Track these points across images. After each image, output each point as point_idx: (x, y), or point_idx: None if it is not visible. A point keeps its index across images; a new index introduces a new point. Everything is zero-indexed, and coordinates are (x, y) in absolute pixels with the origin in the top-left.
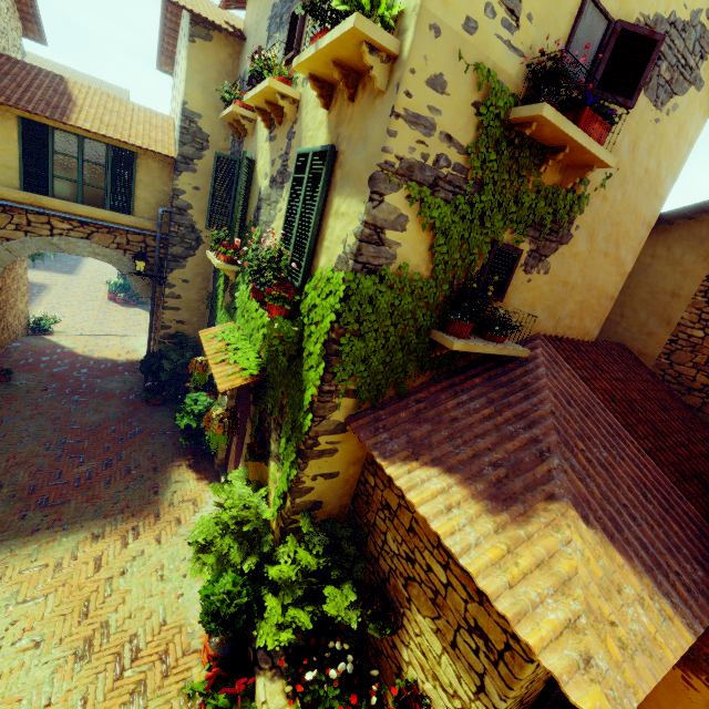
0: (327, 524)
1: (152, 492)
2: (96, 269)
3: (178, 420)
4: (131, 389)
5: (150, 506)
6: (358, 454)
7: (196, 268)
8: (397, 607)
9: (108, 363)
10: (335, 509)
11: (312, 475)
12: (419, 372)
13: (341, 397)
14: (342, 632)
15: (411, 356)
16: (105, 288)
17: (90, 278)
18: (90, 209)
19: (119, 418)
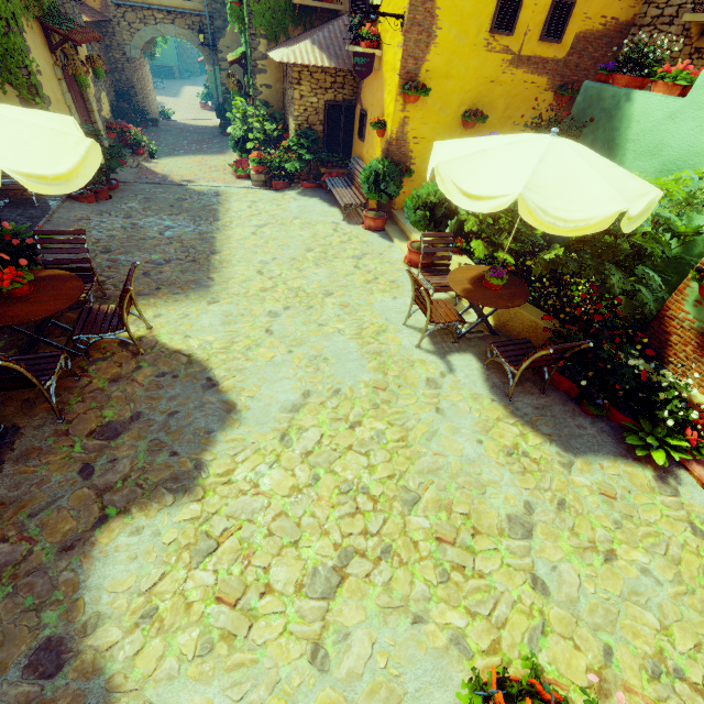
0: (268, 107)
1: (223, 151)
2: (191, 94)
3: (231, 121)
4: (215, 132)
5: (222, 153)
6: (278, 76)
7: (232, 37)
8: (289, 126)
9: (203, 127)
10: (276, 109)
11: (260, 84)
12: (294, 26)
13: (260, 38)
14: (278, 150)
15: (286, 15)
16: (199, 104)
17: (188, 99)
18: (170, 1)
19: (209, 138)
